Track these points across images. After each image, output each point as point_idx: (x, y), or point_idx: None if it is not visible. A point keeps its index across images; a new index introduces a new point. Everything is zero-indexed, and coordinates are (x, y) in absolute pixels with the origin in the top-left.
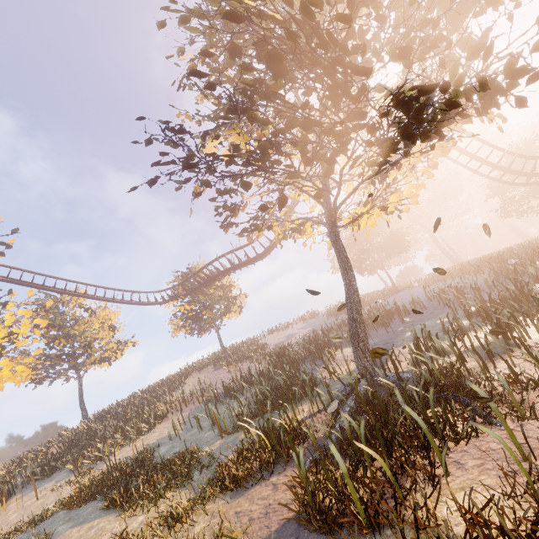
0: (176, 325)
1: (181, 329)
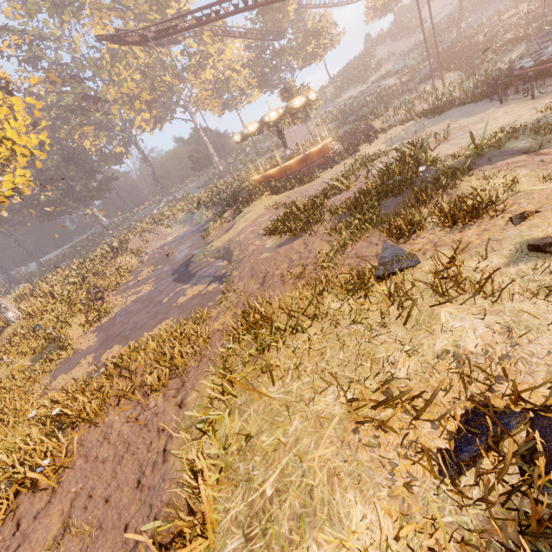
0: (370, 16)
1: (372, 18)
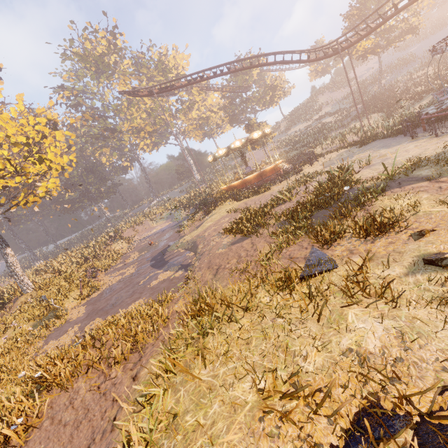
0: (313, 76)
1: (314, 77)
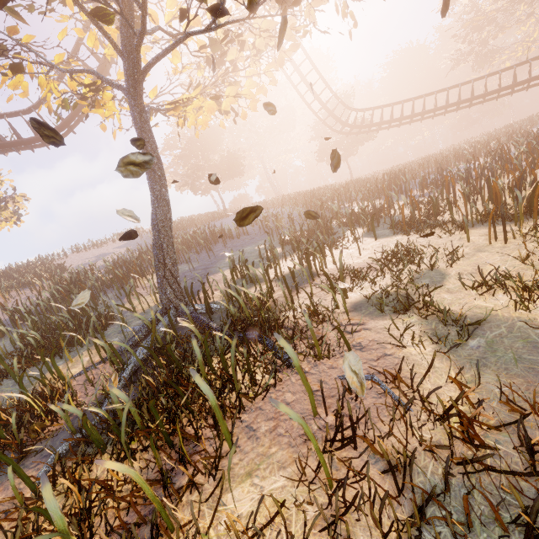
0: None
1: None
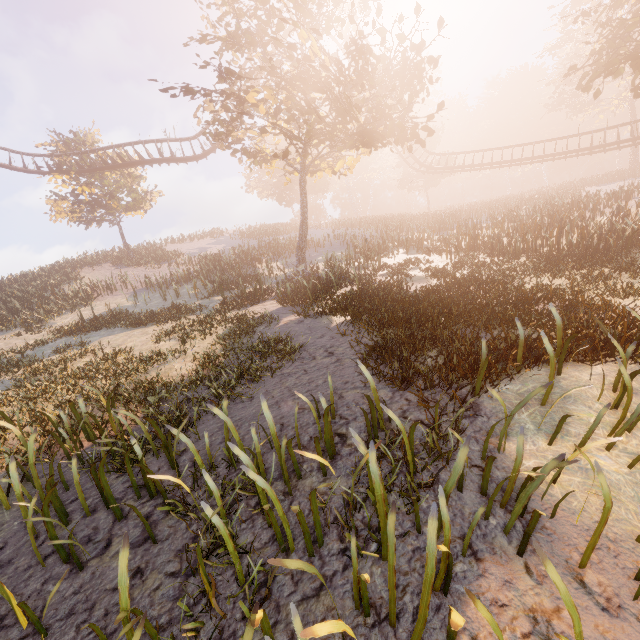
0: (62, 208)
1: (68, 214)
